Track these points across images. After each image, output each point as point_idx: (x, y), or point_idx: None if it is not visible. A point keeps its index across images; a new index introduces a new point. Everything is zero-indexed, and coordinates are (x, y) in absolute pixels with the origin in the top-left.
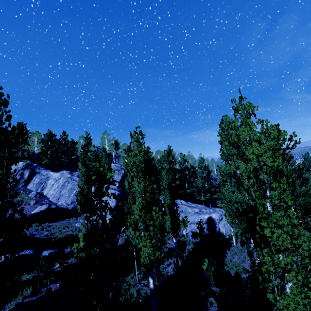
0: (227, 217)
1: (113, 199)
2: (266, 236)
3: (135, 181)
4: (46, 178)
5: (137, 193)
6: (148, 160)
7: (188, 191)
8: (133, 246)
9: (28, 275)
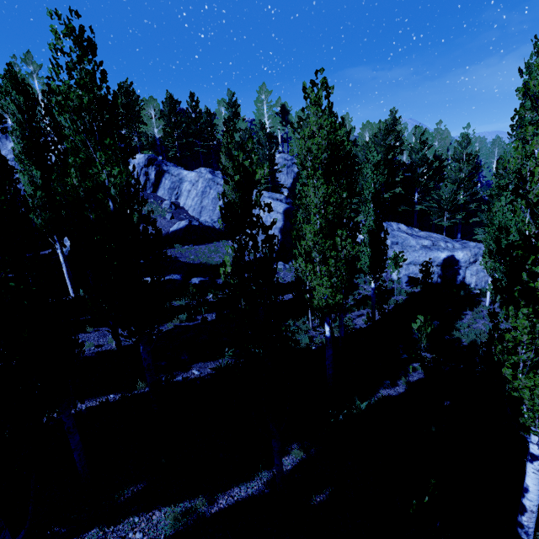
0: (485, 260)
1: (279, 217)
2: (536, 290)
3: (310, 186)
4: (179, 181)
5: (312, 207)
6: (335, 145)
7: (418, 208)
8: (304, 284)
9: (180, 301)
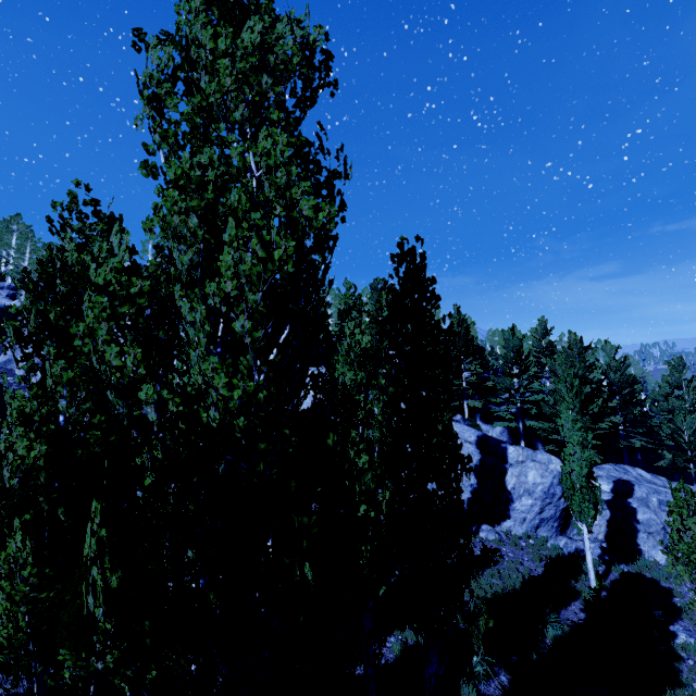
0: None
1: (470, 449)
2: None
3: None
4: None
5: None
6: None
7: (638, 444)
8: None
9: (403, 629)
